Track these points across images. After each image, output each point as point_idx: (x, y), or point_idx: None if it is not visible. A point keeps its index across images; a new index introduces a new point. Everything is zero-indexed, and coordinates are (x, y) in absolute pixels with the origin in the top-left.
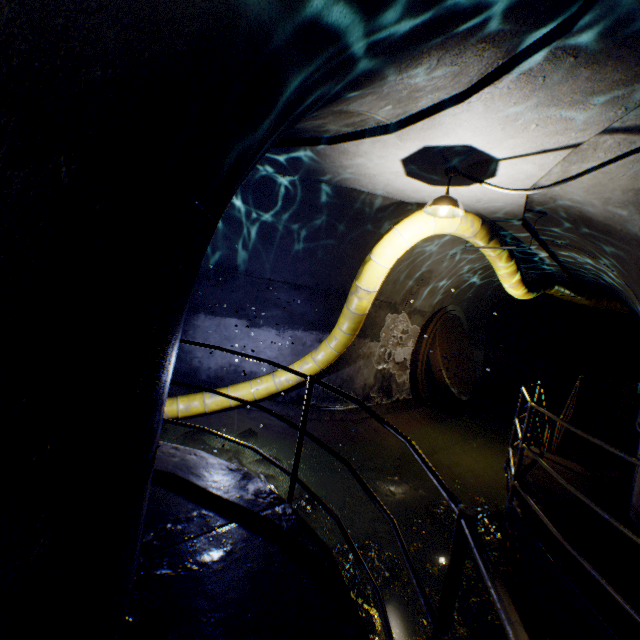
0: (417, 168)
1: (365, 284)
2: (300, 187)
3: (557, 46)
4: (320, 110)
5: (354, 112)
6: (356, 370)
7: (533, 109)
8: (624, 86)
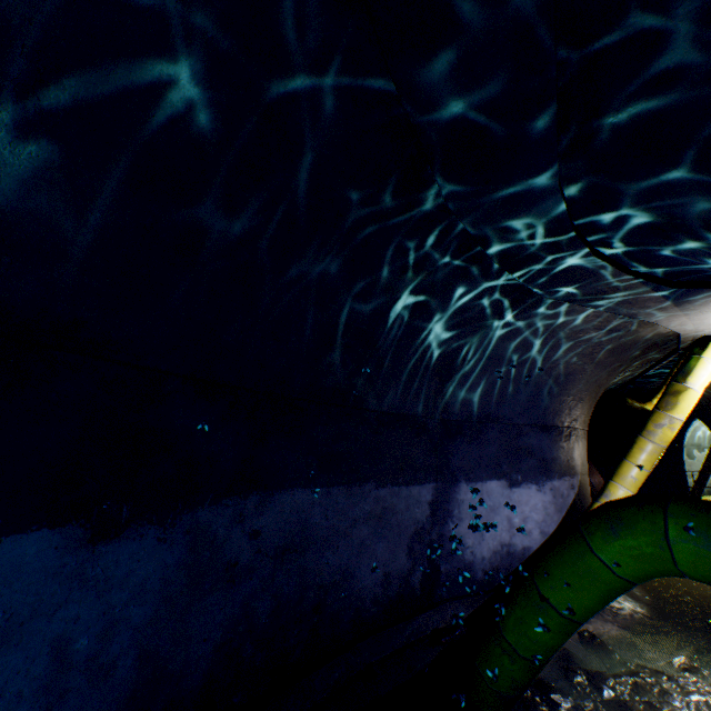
0: None
1: (682, 413)
2: (594, 323)
3: None
4: None
5: None
6: None
7: None
8: None
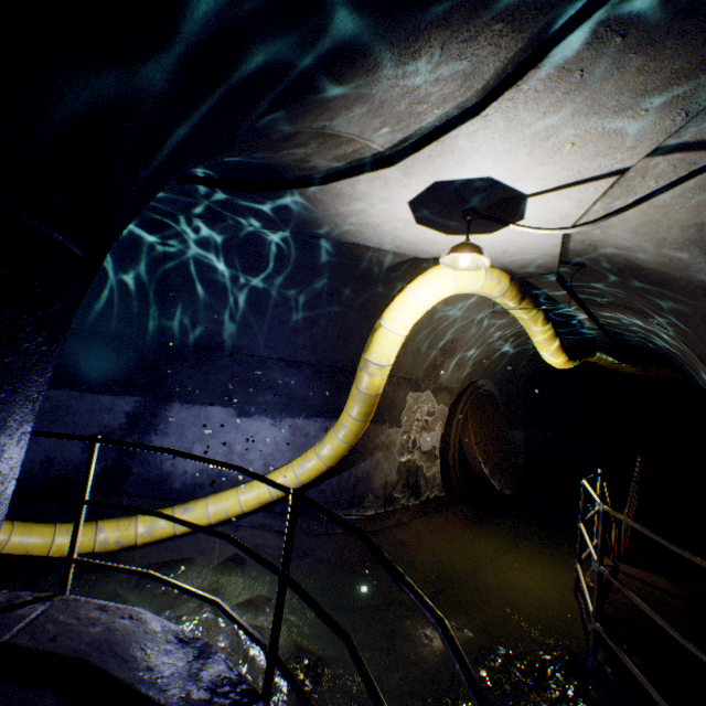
0: (428, 212)
1: (376, 357)
2: (293, 244)
3: (599, 19)
4: (289, 118)
5: (342, 136)
6: (374, 465)
7: (568, 120)
8: (686, 79)
